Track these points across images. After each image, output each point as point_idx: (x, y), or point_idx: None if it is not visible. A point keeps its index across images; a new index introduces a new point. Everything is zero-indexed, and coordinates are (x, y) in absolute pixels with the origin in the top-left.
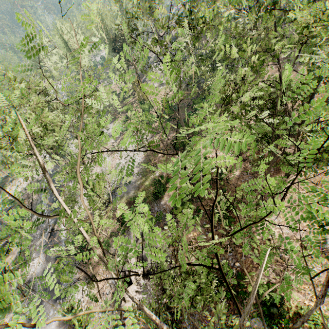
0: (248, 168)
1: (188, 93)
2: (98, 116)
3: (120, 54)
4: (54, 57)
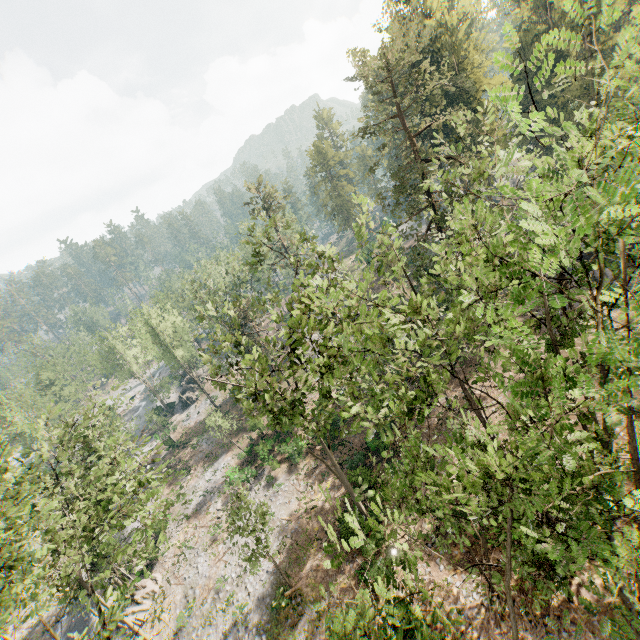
0: (528, 637)
1: (349, 426)
2: (201, 439)
3: (241, 331)
4: (134, 349)
